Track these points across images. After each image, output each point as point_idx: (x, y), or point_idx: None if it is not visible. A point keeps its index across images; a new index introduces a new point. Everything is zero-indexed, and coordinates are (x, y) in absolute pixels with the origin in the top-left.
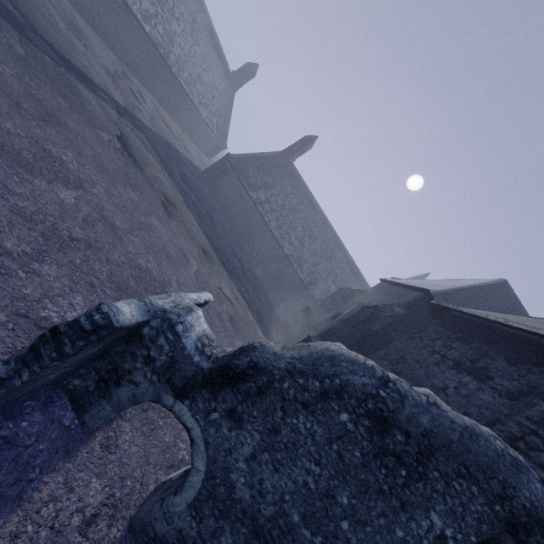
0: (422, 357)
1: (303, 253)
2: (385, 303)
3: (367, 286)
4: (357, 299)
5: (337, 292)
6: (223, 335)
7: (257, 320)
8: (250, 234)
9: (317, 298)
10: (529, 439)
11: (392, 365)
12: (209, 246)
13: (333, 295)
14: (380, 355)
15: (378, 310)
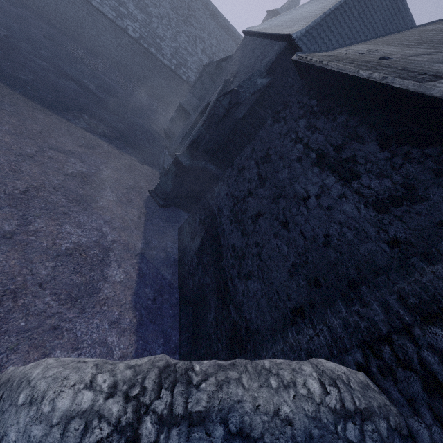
0: (285, 150)
1: (154, 28)
2: (248, 72)
3: (241, 38)
4: (224, 73)
5: (202, 72)
6: (76, 210)
7: (127, 151)
8: (77, 27)
9: (193, 82)
10: (399, 341)
11: (258, 167)
12: (3, 88)
13: (200, 77)
14: (247, 154)
15: (237, 94)
